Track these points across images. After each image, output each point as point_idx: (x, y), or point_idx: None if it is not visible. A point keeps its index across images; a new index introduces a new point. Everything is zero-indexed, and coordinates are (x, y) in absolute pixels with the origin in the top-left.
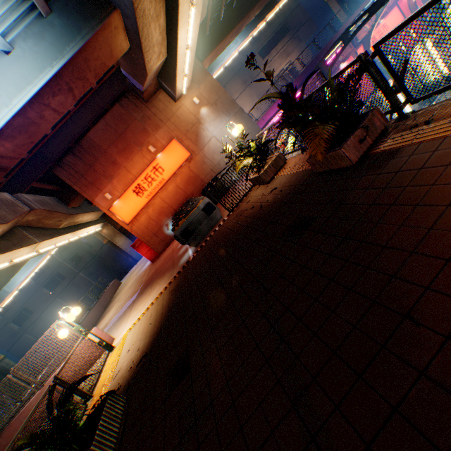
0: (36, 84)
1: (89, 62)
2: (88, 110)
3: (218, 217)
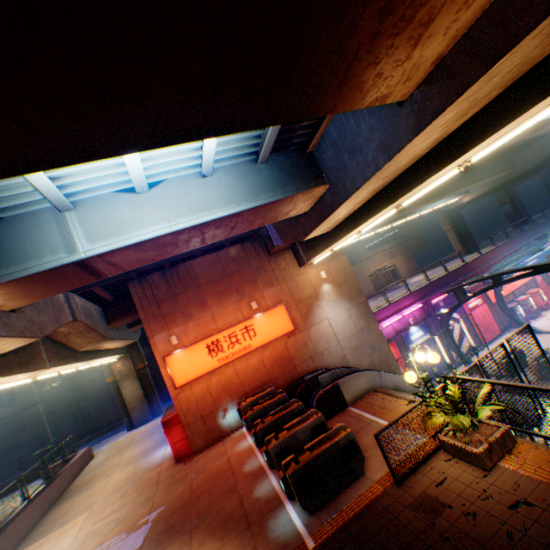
0: (213, 213)
1: (270, 212)
2: None
3: (358, 469)
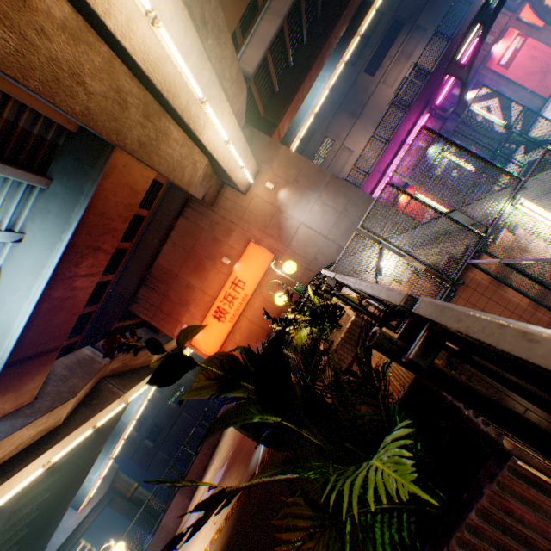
0: (50, 265)
1: (107, 213)
2: (153, 234)
3: None
